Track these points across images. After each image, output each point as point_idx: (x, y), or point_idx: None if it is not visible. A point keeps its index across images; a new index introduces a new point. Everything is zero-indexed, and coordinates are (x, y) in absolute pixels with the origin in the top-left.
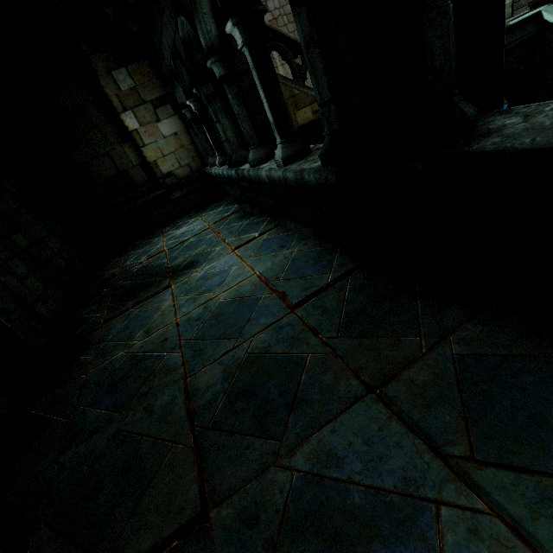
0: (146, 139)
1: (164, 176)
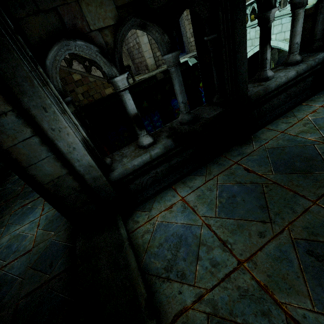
0: None
1: None
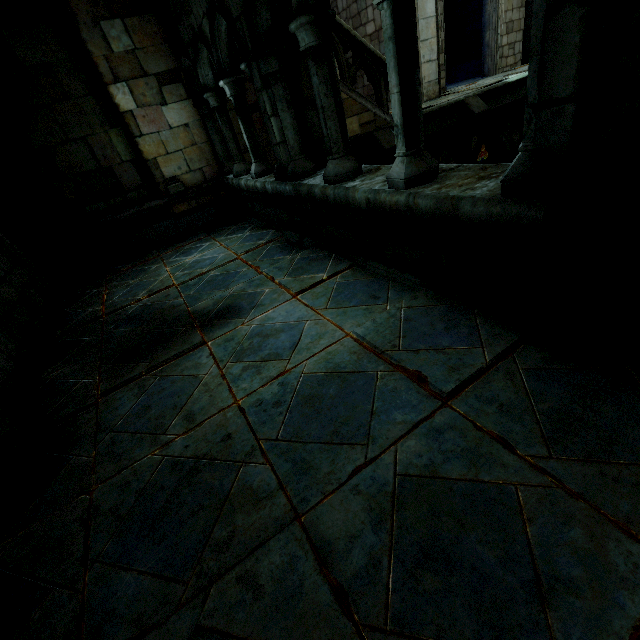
0: (144, 127)
1: (166, 181)
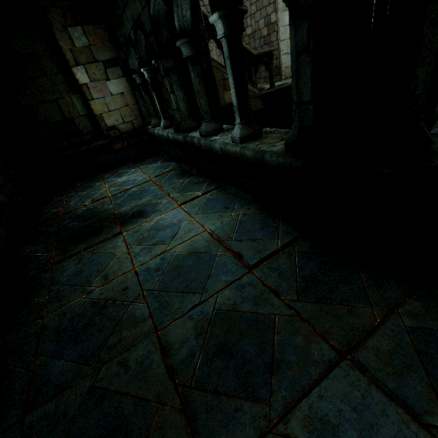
0: (95, 94)
1: (108, 129)
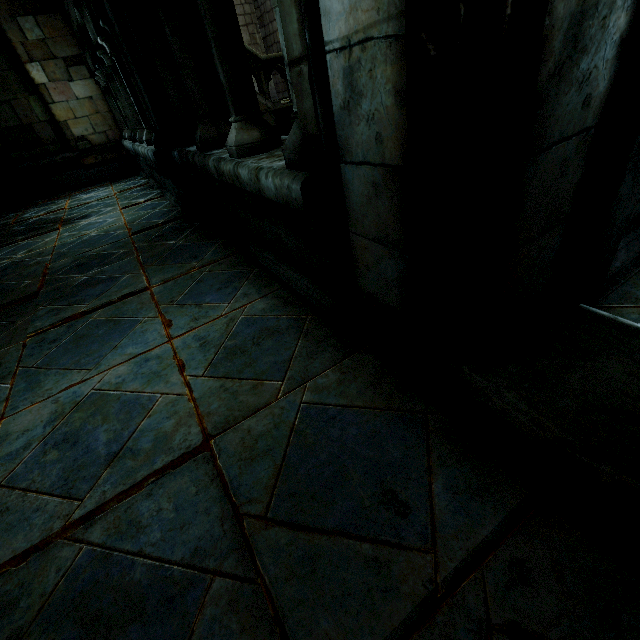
0: (56, 96)
1: (76, 139)
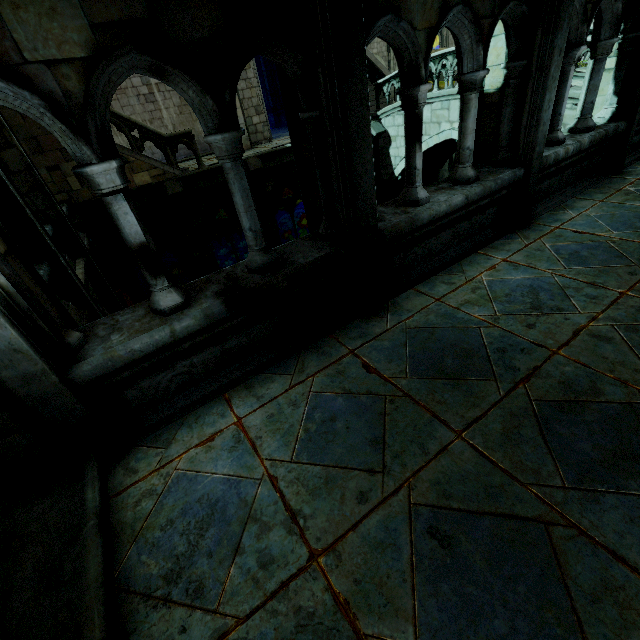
0: None
1: None
